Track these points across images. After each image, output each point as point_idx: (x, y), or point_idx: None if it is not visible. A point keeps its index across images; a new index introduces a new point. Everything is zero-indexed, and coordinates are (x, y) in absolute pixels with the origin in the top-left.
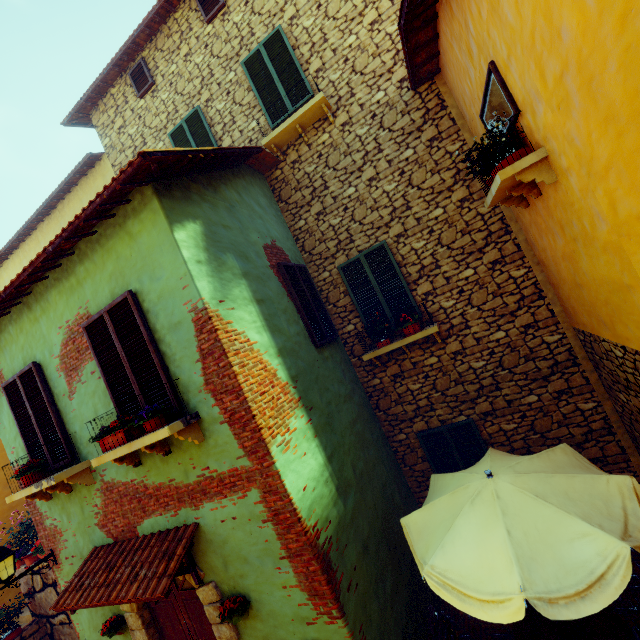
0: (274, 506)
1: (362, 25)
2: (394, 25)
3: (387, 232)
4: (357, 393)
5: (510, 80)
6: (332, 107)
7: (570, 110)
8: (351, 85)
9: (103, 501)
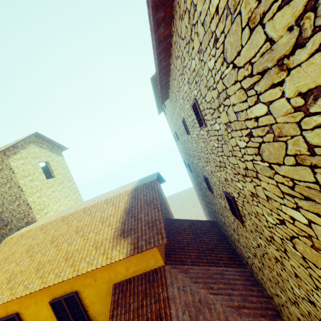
0: None
1: (15, 204)
2: (24, 207)
3: None
4: None
5: None
6: (6, 223)
7: None
8: (12, 219)
9: None
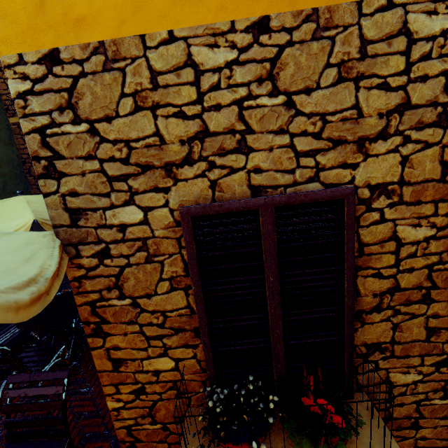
0: None
1: None
2: None
3: None
4: (2, 151)
5: None
6: None
7: None
8: None
9: None
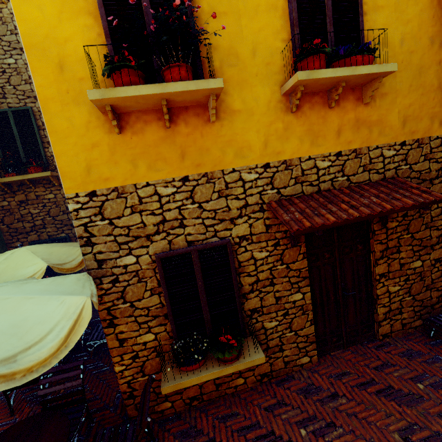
0: None
1: None
2: None
3: (35, 102)
4: None
5: None
6: None
7: None
8: None
9: None
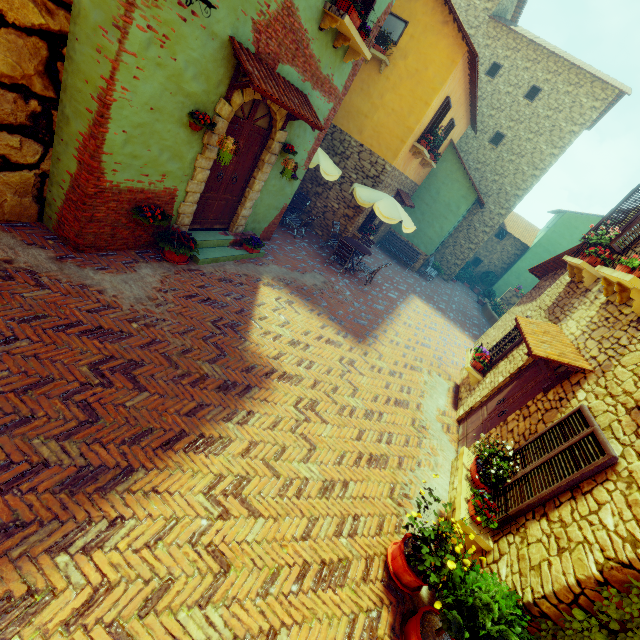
0: (330, 116)
1: None
2: None
3: None
4: None
5: (405, 38)
6: None
7: (408, 76)
8: None
9: (277, 12)
